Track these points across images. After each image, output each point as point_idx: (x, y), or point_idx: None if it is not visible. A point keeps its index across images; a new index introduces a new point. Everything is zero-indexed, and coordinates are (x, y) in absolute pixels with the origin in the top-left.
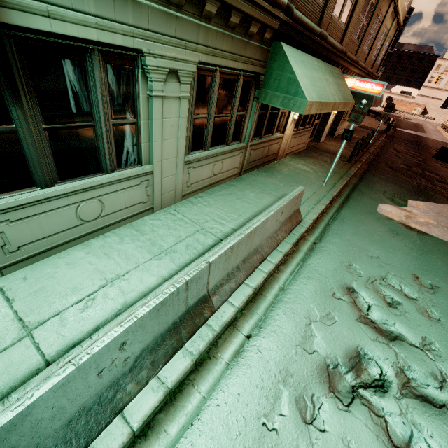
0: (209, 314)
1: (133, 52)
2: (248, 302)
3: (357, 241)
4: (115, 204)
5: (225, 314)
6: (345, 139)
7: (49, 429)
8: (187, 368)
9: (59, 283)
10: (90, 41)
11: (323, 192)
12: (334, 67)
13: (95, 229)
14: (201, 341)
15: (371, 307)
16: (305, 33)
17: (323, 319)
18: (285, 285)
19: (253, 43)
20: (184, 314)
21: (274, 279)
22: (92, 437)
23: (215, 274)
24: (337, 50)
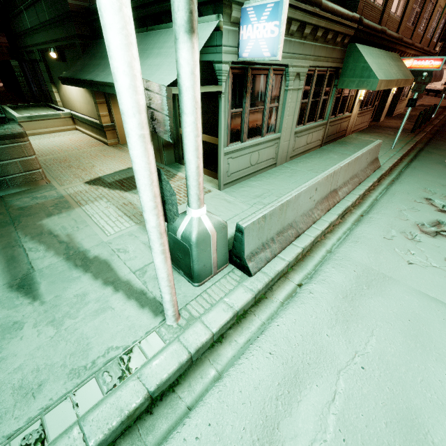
0: (338, 200)
1: (283, 66)
2: (355, 204)
3: (429, 178)
4: (263, 156)
5: (345, 203)
6: (410, 107)
7: (298, 212)
8: (336, 217)
9: (250, 192)
10: (270, 64)
11: (392, 152)
12: (393, 53)
13: (253, 171)
14: (338, 210)
15: (445, 206)
16: (371, 33)
17: (410, 209)
18: (377, 198)
19: (337, 48)
20: (328, 194)
21: (368, 196)
22: (307, 227)
23: (340, 177)
24: (394, 38)
